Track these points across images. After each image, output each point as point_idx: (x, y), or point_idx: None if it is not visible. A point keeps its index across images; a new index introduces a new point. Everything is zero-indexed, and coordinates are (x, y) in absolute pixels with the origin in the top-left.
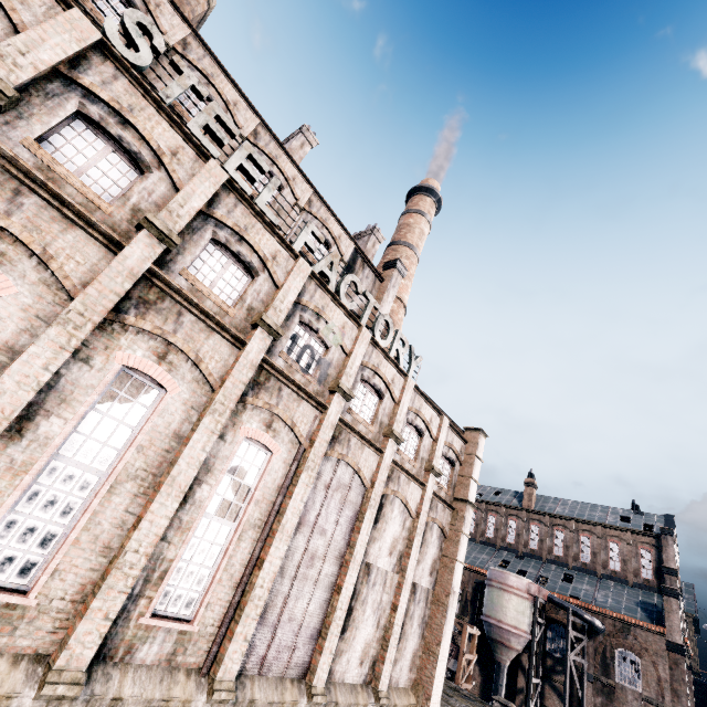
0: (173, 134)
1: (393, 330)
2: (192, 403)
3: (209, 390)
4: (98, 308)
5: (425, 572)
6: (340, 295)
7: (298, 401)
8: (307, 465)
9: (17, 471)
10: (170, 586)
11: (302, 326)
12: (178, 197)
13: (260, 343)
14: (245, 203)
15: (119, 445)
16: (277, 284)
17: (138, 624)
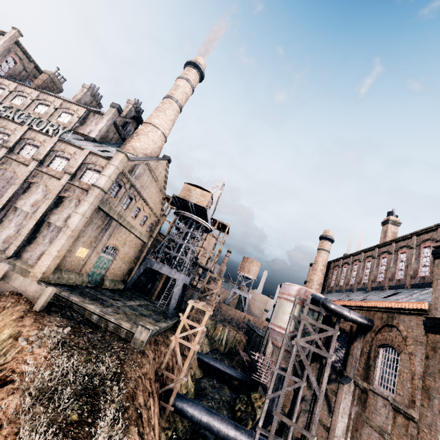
0: None
1: (137, 138)
2: None
3: None
4: None
5: (61, 220)
6: (15, 119)
7: None
8: None
9: None
10: None
11: (0, 134)
12: None
13: None
14: None
15: None
16: None
17: None
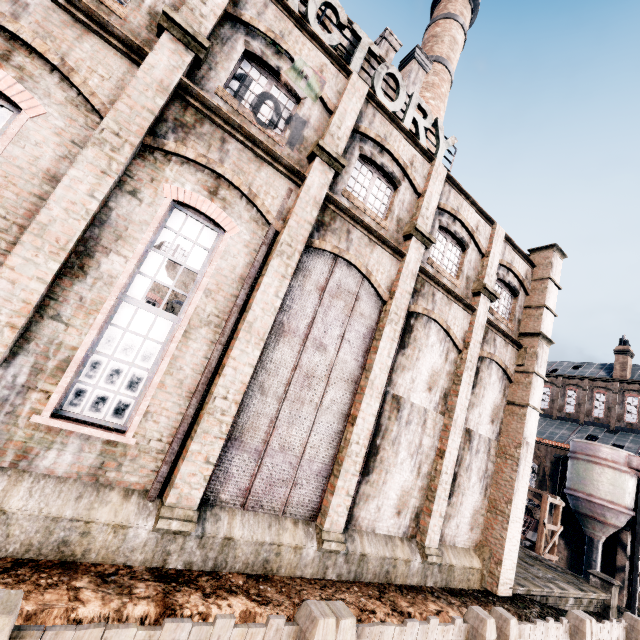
0: None
1: None
2: (72, 136)
3: (99, 122)
4: None
5: (484, 419)
6: (309, 20)
7: (257, 164)
8: (280, 250)
9: None
10: (83, 383)
11: (253, 64)
12: None
13: (170, 56)
14: None
15: None
16: None
17: (33, 424)
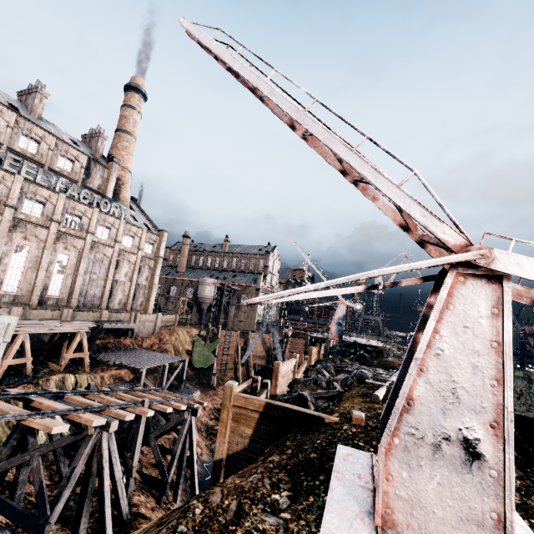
0: (0, 171)
1: (124, 187)
2: (39, 248)
3: (43, 243)
4: (5, 232)
5: (143, 280)
6: (81, 200)
7: (74, 239)
8: (83, 257)
9: (4, 271)
10: (50, 290)
11: (68, 215)
12: (11, 193)
13: (54, 226)
14: (33, 182)
15: (23, 262)
16: (54, 205)
17: (45, 297)
